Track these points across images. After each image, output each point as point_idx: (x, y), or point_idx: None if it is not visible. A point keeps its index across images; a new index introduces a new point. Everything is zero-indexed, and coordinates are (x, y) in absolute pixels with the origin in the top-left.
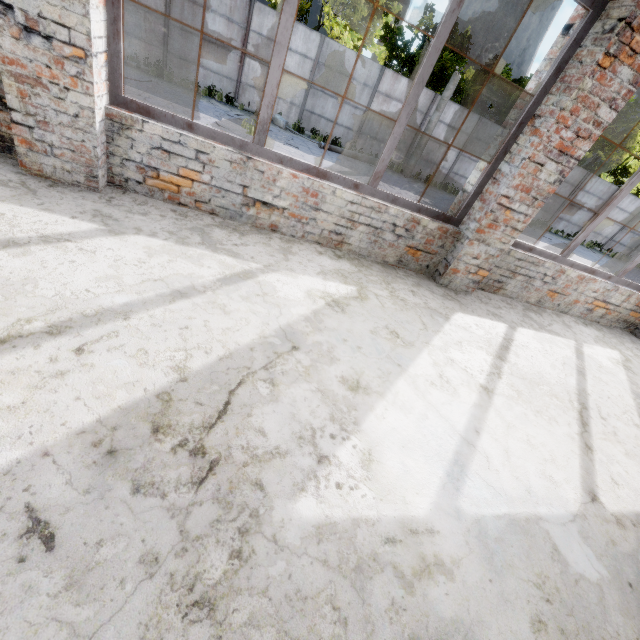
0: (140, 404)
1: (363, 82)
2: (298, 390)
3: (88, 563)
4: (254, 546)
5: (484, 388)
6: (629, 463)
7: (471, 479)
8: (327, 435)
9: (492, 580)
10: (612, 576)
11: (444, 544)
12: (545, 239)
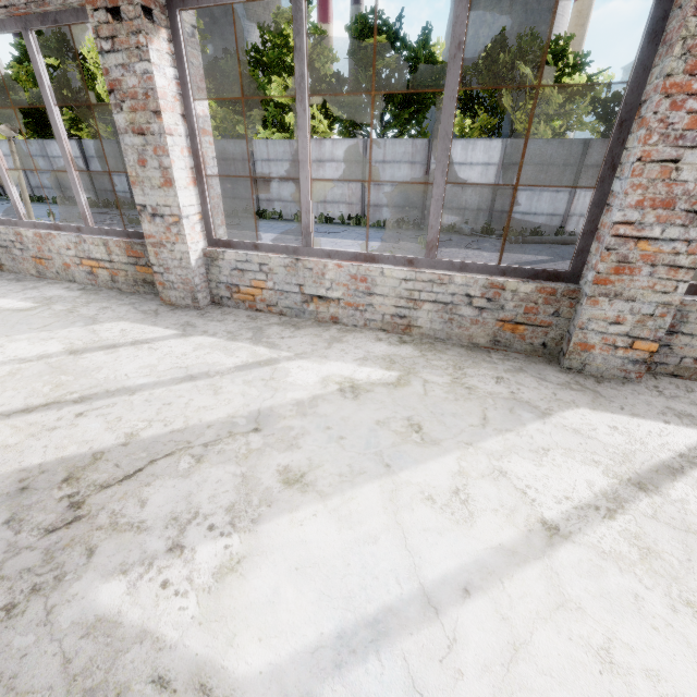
0: (77, 457)
1: (562, 163)
2: (219, 471)
3: None
4: (29, 607)
5: (547, 526)
6: None
7: (382, 662)
8: (206, 524)
9: None
10: None
11: None
12: None
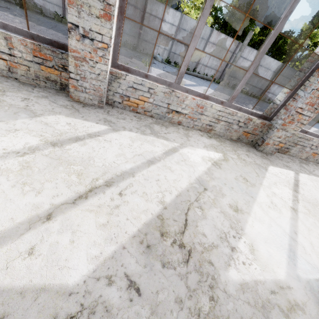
0: (152, 221)
1: (201, 37)
2: (213, 212)
3: (156, 302)
4: (217, 294)
5: (292, 208)
6: None
7: (299, 259)
8: (231, 236)
9: None
10: None
11: (296, 294)
12: None
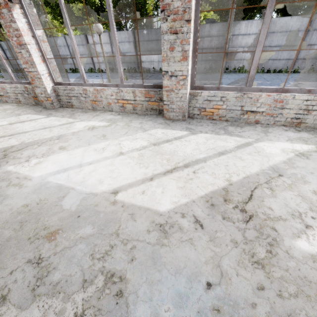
0: None
1: None
2: None
3: None
4: None
5: None
6: None
7: None
8: None
9: None
10: None
11: None
12: None
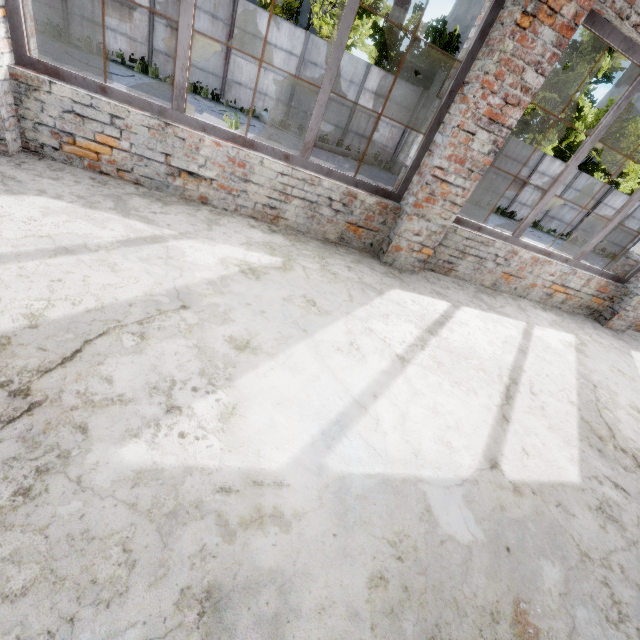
0: None
1: (349, 79)
2: (171, 345)
3: None
4: (50, 485)
5: (400, 357)
6: (549, 436)
7: (350, 439)
8: (189, 388)
9: (337, 535)
10: (489, 540)
11: (291, 497)
12: (535, 237)
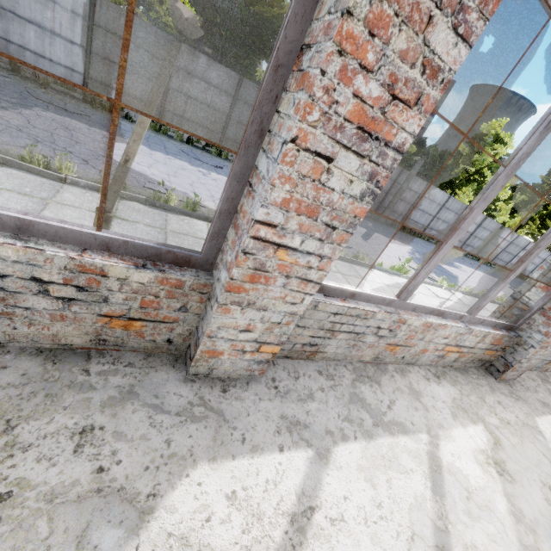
0: None
1: None
2: None
3: None
4: None
5: None
6: None
7: None
8: None
9: None
10: None
11: None
12: (469, 264)
